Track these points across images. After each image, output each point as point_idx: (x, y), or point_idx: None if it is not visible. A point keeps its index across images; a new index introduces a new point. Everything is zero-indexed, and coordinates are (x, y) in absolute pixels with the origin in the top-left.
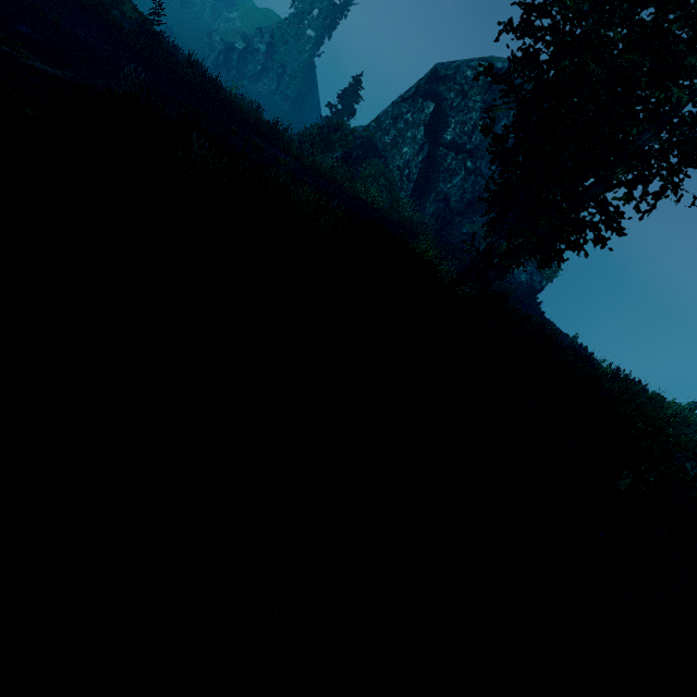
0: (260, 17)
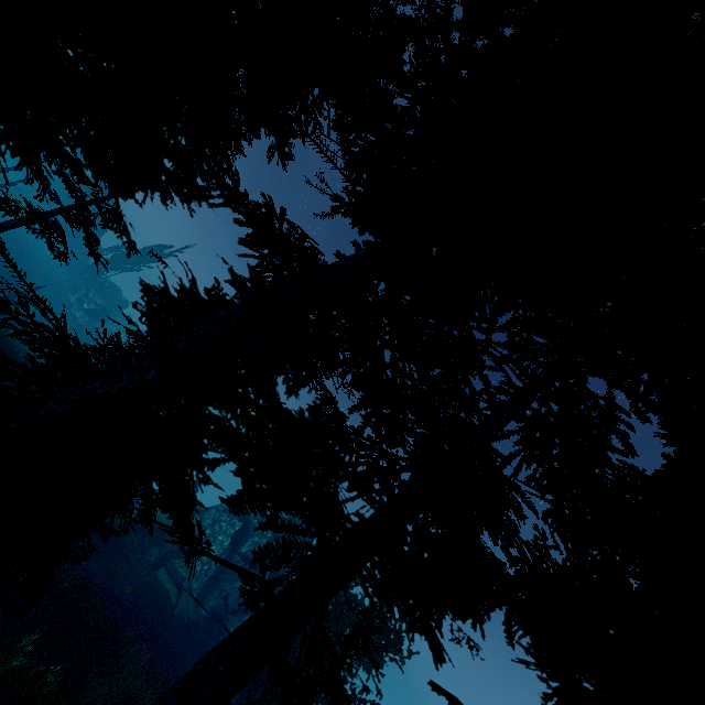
0: None
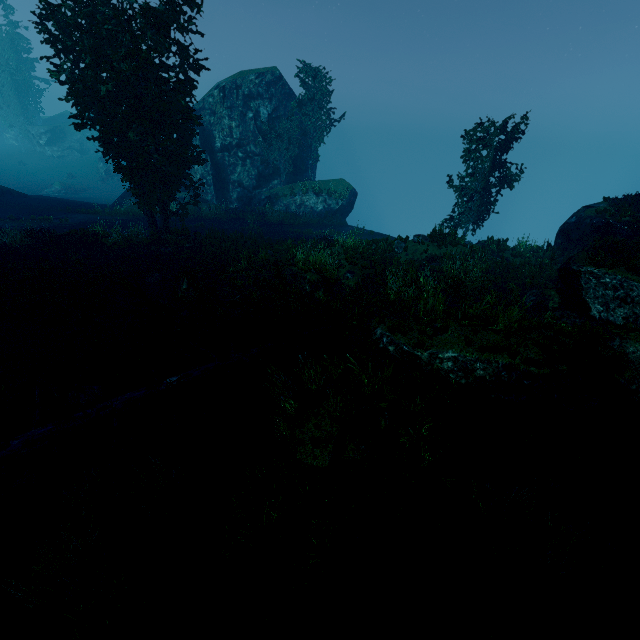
0: None
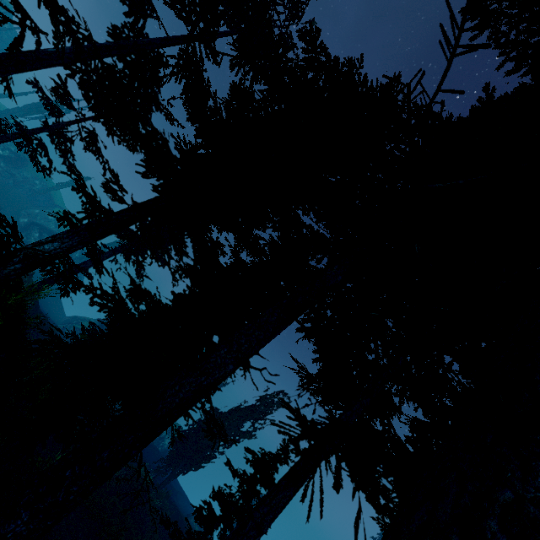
0: None
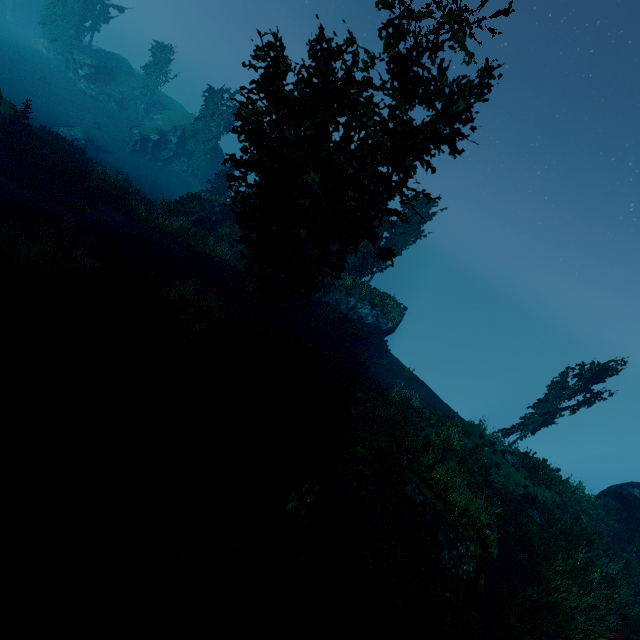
0: (181, 119)
